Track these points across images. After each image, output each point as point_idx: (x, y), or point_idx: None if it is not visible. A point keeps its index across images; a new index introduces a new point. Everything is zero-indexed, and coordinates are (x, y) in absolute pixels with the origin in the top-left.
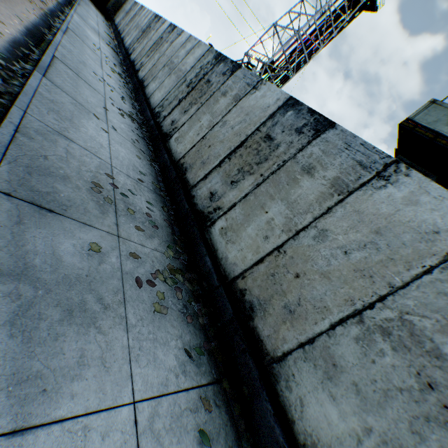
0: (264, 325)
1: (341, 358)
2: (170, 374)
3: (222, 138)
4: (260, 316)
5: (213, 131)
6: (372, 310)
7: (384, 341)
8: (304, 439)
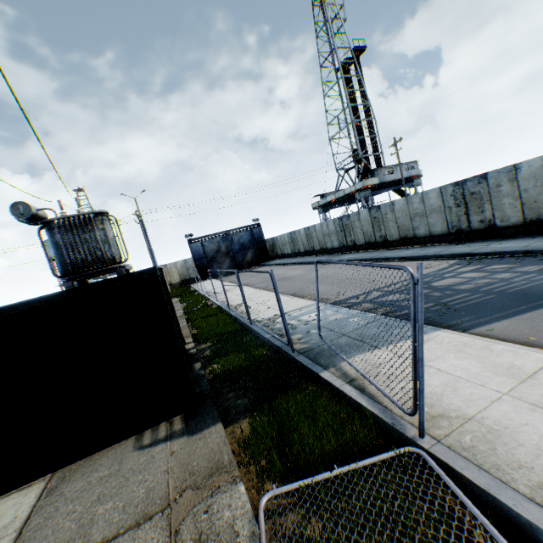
0: None
1: None
2: None
3: (535, 194)
4: None
5: (523, 197)
6: None
7: None
8: None
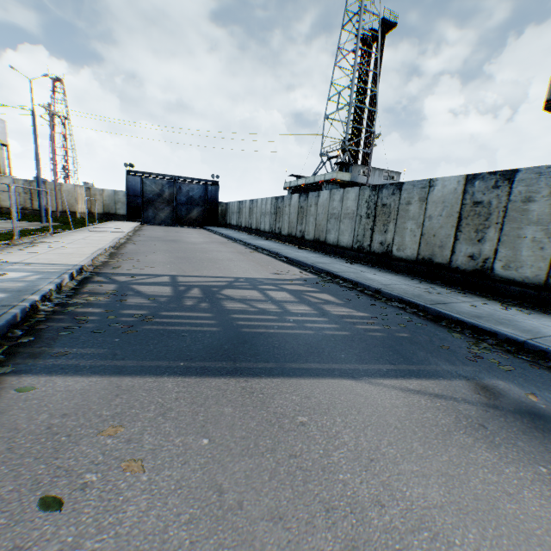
0: None
1: None
2: None
3: (438, 225)
4: None
5: (426, 227)
6: None
7: None
8: None
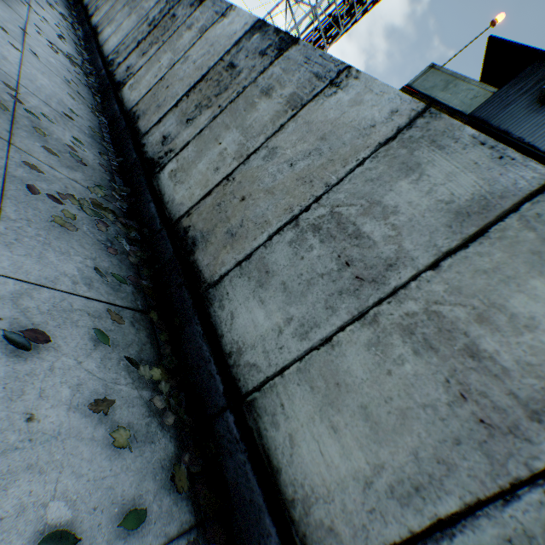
0: (205, 256)
1: (275, 264)
2: (64, 278)
3: (182, 76)
4: (202, 247)
5: (173, 71)
6: (308, 212)
7: (315, 237)
8: (231, 349)
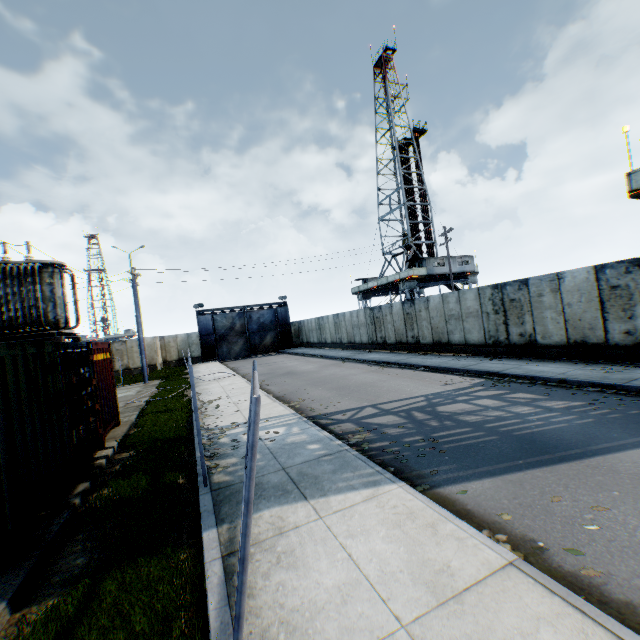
0: None
1: None
2: None
3: (580, 310)
4: None
5: (567, 313)
6: None
7: None
8: None
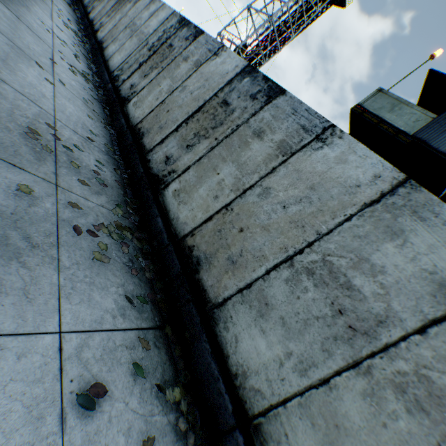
0: (209, 277)
1: (273, 298)
2: (106, 315)
3: (180, 103)
4: (206, 268)
5: (173, 97)
6: (301, 255)
7: (309, 280)
8: (236, 370)
